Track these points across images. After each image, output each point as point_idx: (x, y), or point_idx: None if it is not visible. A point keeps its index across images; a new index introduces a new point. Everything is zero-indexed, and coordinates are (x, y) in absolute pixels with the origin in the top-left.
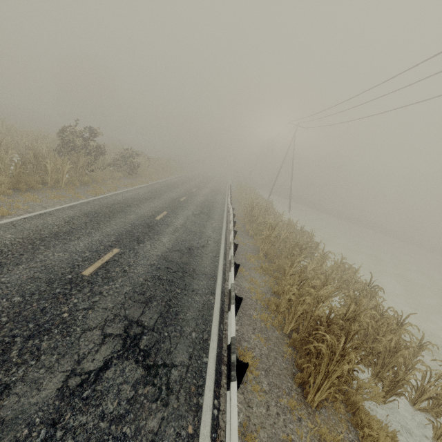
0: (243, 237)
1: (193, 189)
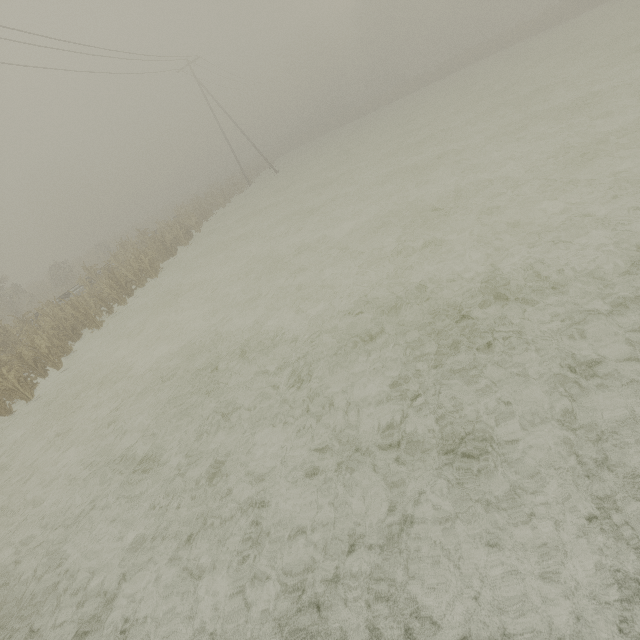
0: None
1: None
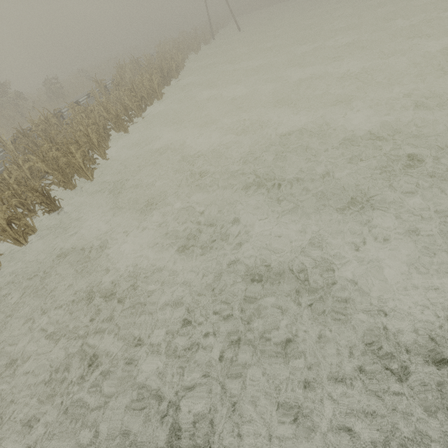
0: None
1: None
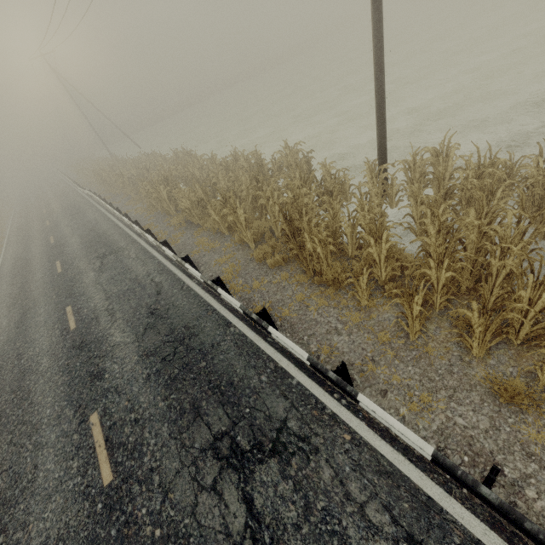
0: (117, 200)
1: (43, 212)
